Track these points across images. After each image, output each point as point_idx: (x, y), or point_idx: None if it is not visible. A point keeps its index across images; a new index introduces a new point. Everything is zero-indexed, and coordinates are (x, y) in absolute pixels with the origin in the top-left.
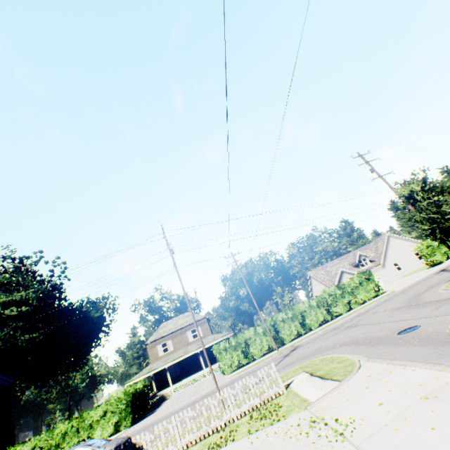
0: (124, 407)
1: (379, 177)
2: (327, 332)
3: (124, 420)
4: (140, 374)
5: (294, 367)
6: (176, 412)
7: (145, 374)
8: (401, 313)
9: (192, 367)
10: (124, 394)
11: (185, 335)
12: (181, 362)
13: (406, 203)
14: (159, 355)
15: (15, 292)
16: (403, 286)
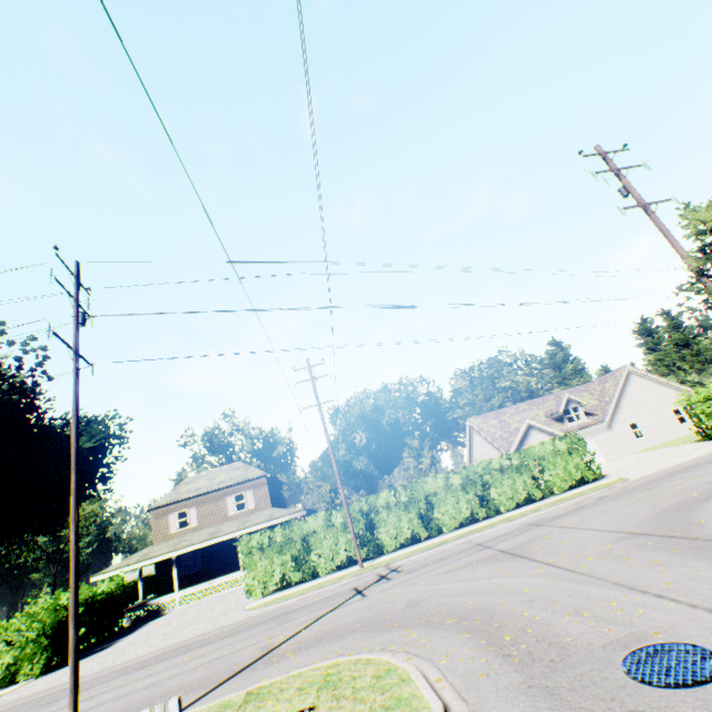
0: (33, 636)
1: (641, 206)
2: (462, 550)
3: (28, 663)
4: (124, 563)
5: (320, 664)
6: (94, 682)
7: (130, 564)
8: (641, 556)
9: (225, 561)
10: (45, 608)
11: (224, 502)
12: (207, 549)
13: (711, 256)
14: (171, 532)
15: None
16: (646, 472)
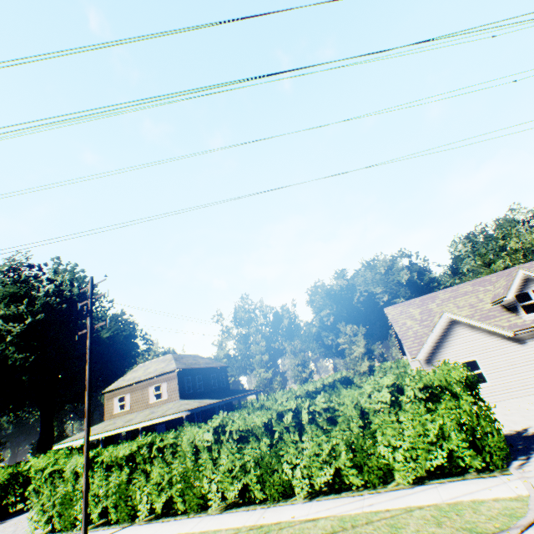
0: None
1: None
2: None
3: None
4: (74, 437)
5: None
6: None
7: (73, 440)
8: None
9: None
10: None
11: (147, 391)
12: (135, 430)
13: None
14: (115, 412)
15: (19, 304)
16: None
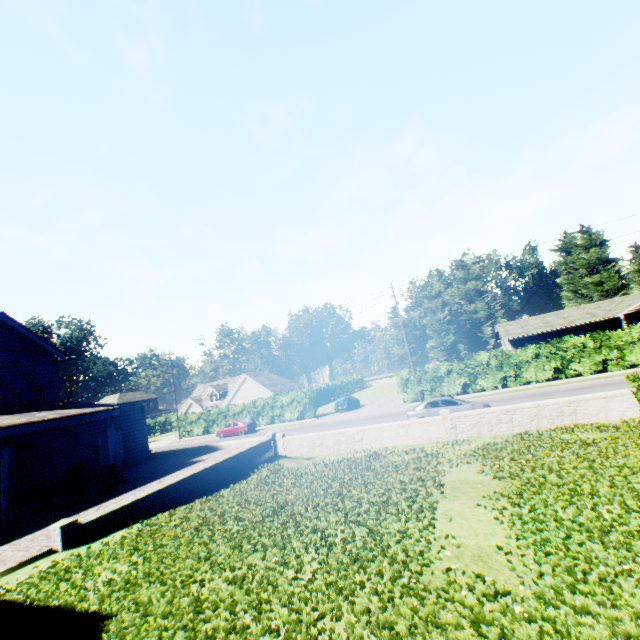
0: None
1: None
2: None
3: None
4: None
5: None
6: None
7: None
8: None
9: None
10: None
11: None
12: None
13: None
14: None
15: None
16: None
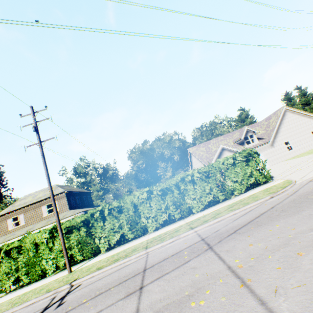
0: None
1: None
2: (124, 280)
3: None
4: None
5: None
6: None
7: None
8: None
9: None
10: None
11: (40, 209)
12: None
13: None
14: (9, 229)
15: None
16: (311, 174)
